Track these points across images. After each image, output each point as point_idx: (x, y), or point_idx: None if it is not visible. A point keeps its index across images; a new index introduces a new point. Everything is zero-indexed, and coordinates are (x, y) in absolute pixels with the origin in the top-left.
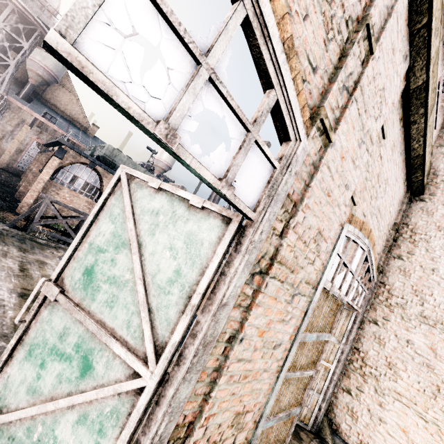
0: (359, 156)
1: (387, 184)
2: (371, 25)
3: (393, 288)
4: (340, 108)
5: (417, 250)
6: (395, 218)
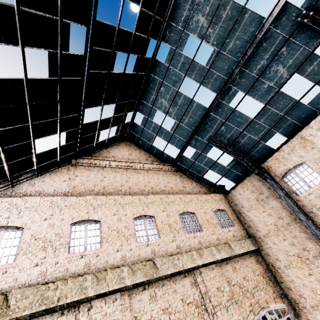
0: (230, 313)
1: (245, 278)
2: (204, 297)
3: (294, 299)
4: (216, 319)
5: (281, 274)
6: (262, 268)
